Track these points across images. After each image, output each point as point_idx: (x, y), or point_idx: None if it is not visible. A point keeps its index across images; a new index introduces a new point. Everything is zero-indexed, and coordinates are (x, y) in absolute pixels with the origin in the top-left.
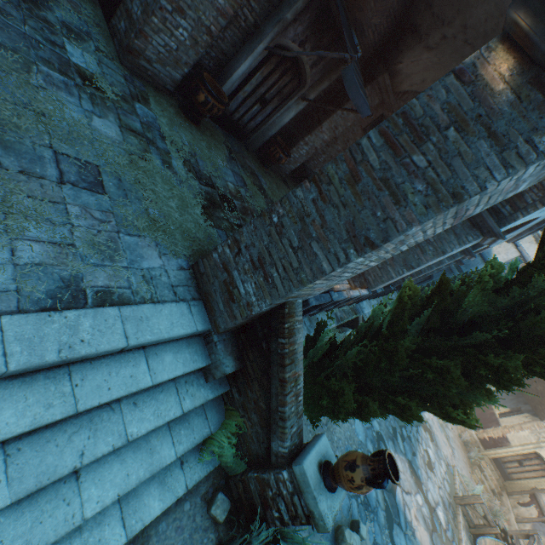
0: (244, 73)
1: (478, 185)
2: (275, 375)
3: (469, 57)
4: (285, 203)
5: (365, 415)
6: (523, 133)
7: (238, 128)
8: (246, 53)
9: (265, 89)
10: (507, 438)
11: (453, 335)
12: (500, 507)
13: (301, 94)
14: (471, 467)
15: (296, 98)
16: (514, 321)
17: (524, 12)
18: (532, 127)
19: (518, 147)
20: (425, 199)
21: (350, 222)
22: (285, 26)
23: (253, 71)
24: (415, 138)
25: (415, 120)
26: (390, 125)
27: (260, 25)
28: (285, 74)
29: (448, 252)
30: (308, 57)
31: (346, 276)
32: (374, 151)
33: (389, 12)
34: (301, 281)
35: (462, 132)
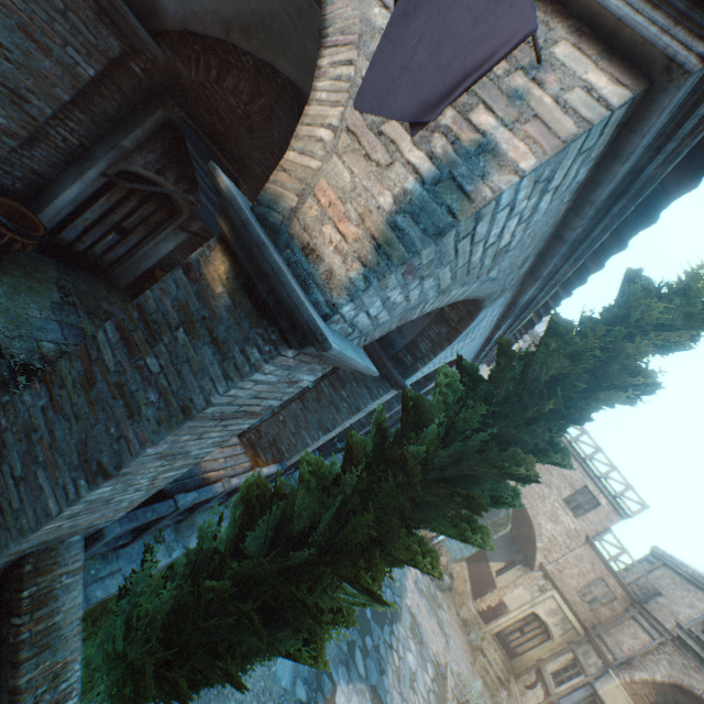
0: (78, 198)
1: (205, 398)
2: (4, 683)
3: (196, 253)
4: (10, 410)
5: (184, 698)
6: (239, 341)
7: (89, 260)
8: (73, 176)
9: (120, 217)
10: (504, 602)
11: (294, 547)
12: (508, 699)
13: (180, 224)
14: (473, 654)
15: (174, 227)
16: (340, 525)
17: (226, 220)
18: (246, 336)
19: (236, 357)
20: (158, 413)
21: (83, 441)
22: (127, 153)
23: (93, 197)
24: (149, 336)
25: (150, 315)
26: (127, 318)
27: (91, 147)
28: (147, 202)
29: (362, 408)
30: (176, 186)
31: (136, 495)
32: (110, 347)
33: (273, 149)
34: (23, 529)
35: (191, 334)
